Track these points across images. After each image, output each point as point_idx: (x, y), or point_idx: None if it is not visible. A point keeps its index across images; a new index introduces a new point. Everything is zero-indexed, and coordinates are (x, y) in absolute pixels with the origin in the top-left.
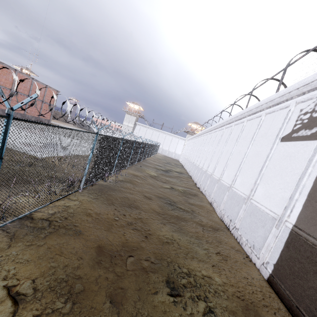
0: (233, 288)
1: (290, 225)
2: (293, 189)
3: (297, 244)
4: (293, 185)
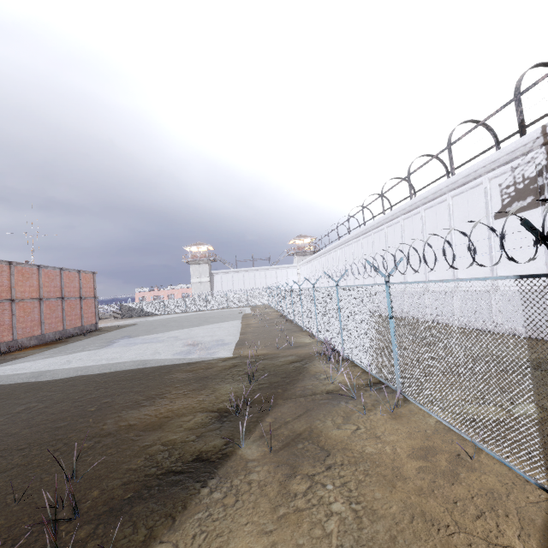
0: None
1: None
2: (545, 257)
3: None
4: (541, 253)
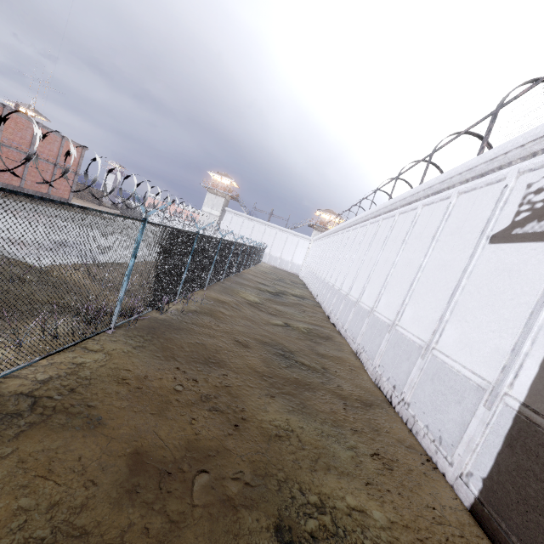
0: (408, 533)
1: (516, 403)
2: (520, 334)
3: (532, 442)
4: (519, 325)
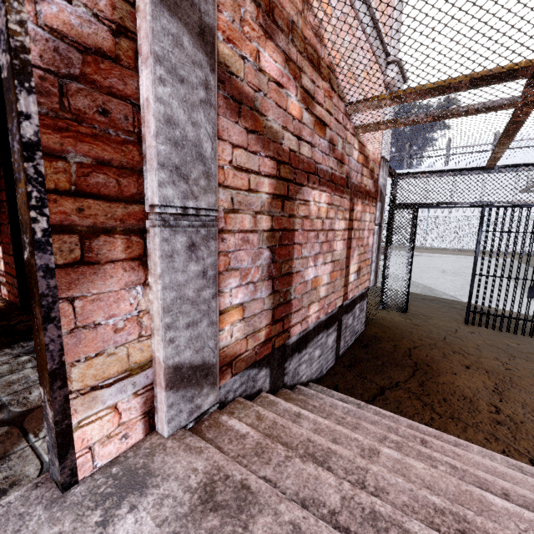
0: None
1: None
2: None
3: None
4: None
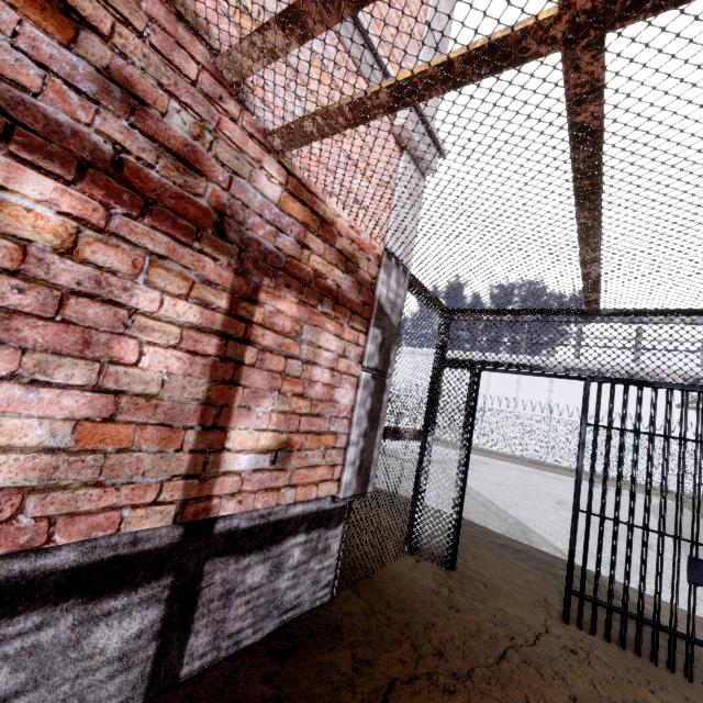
0: None
1: None
2: None
3: None
4: None
